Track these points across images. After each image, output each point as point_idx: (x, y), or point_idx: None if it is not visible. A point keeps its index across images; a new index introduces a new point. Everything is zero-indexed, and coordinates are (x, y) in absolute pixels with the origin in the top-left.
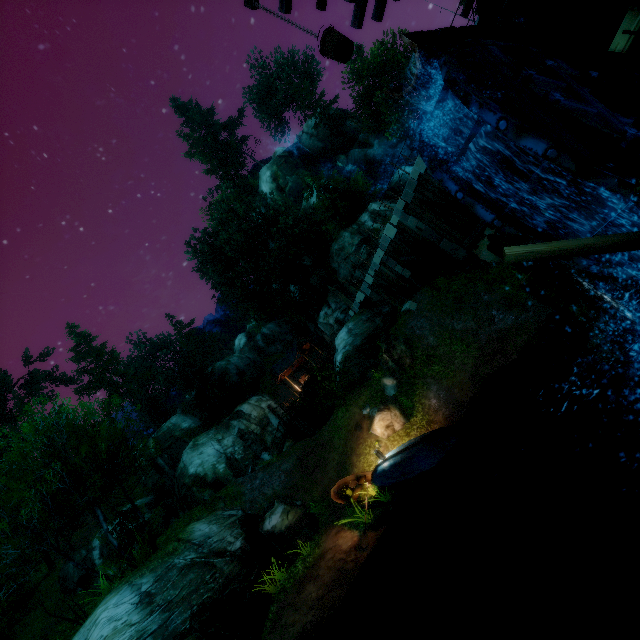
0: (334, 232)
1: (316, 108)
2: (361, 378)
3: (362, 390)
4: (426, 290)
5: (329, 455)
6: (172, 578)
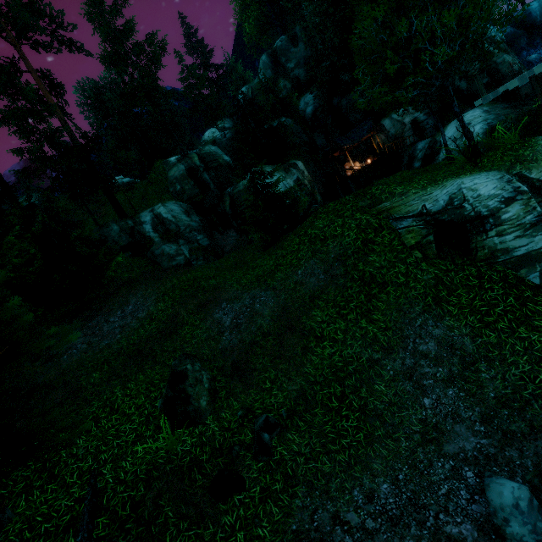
0: None
1: None
2: None
3: None
4: None
5: None
6: None
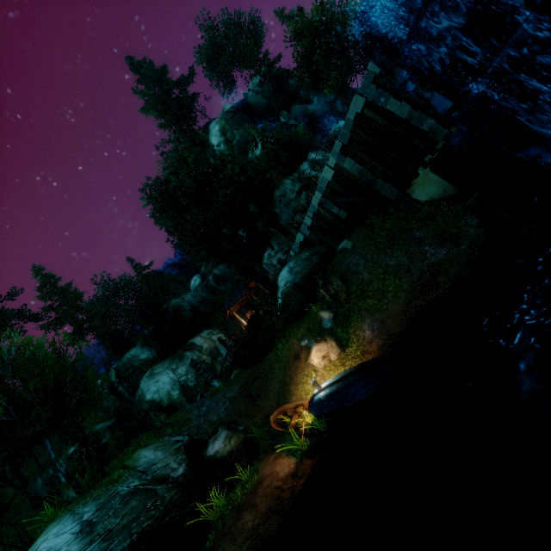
0: (277, 180)
1: (261, 66)
2: (300, 312)
3: (301, 323)
4: (361, 229)
5: (270, 383)
6: (114, 506)
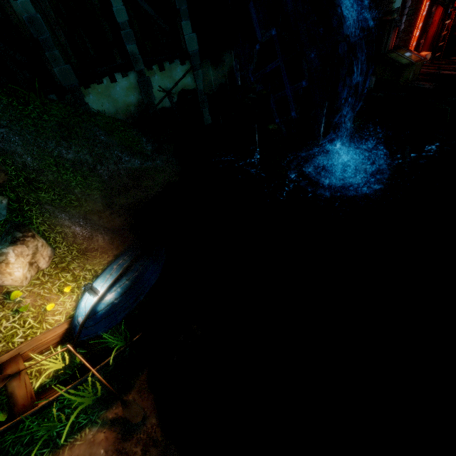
0: None
1: None
2: None
3: None
4: None
5: None
6: None
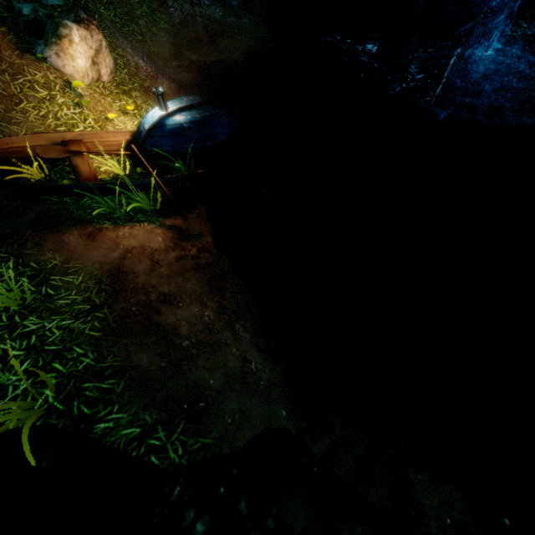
0: None
1: None
2: None
3: None
4: None
5: None
6: None
